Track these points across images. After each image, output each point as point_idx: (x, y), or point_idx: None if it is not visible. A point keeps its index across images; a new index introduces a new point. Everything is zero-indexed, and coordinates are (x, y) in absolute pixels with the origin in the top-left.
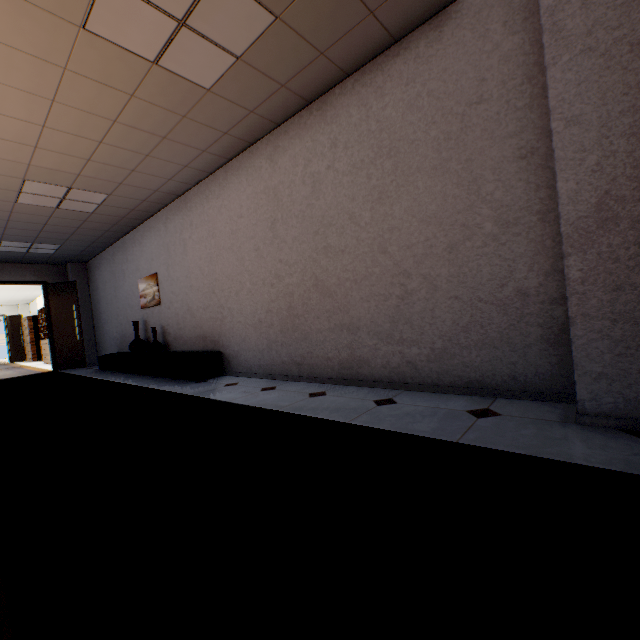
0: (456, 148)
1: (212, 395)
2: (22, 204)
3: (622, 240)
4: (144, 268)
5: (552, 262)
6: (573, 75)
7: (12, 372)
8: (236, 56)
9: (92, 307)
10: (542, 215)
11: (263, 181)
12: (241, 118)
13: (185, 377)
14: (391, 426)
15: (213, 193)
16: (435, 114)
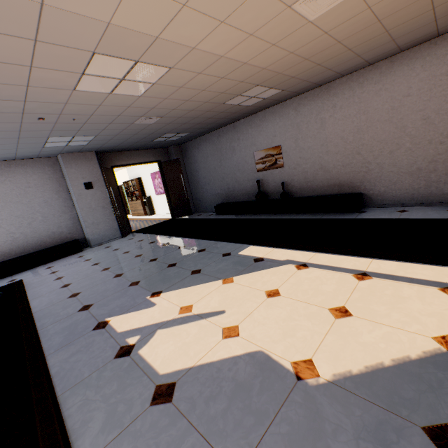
0: None
1: (419, 217)
2: (223, 104)
3: None
4: (262, 143)
5: None
6: None
7: (136, 222)
8: None
9: (187, 175)
10: None
11: (446, 66)
12: None
13: (341, 211)
14: None
15: (369, 80)
16: None
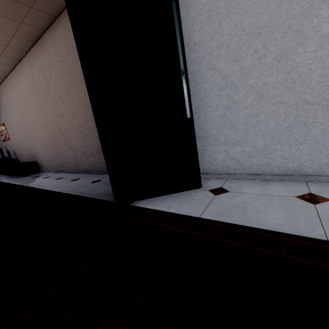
0: None
1: (20, 182)
2: None
3: None
4: None
5: None
6: None
7: None
8: None
9: None
10: None
11: (30, 79)
12: (3, 49)
13: (20, 175)
14: (59, 189)
15: (14, 83)
16: (76, 56)
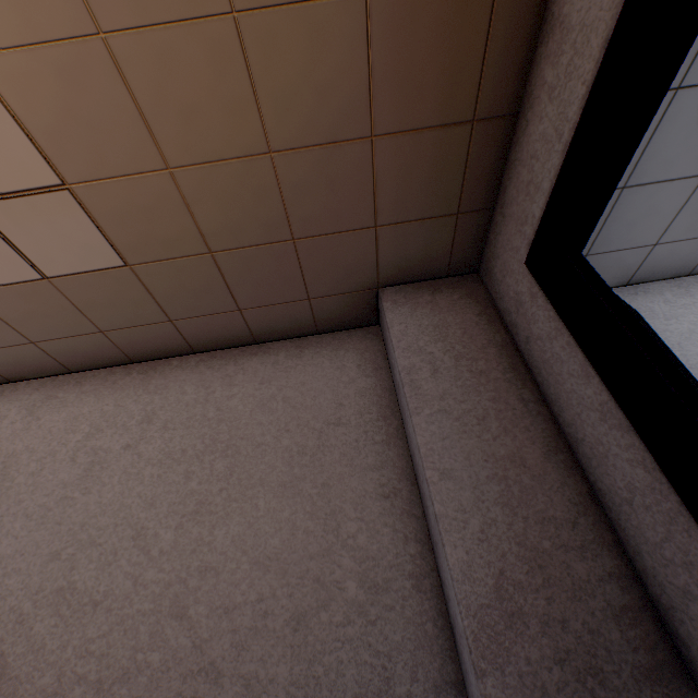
0: (312, 466)
1: None
2: None
3: (540, 652)
4: None
5: (441, 663)
6: (437, 428)
7: None
8: (44, 274)
9: None
10: (417, 579)
11: None
12: (9, 343)
13: None
14: None
15: None
16: (290, 421)
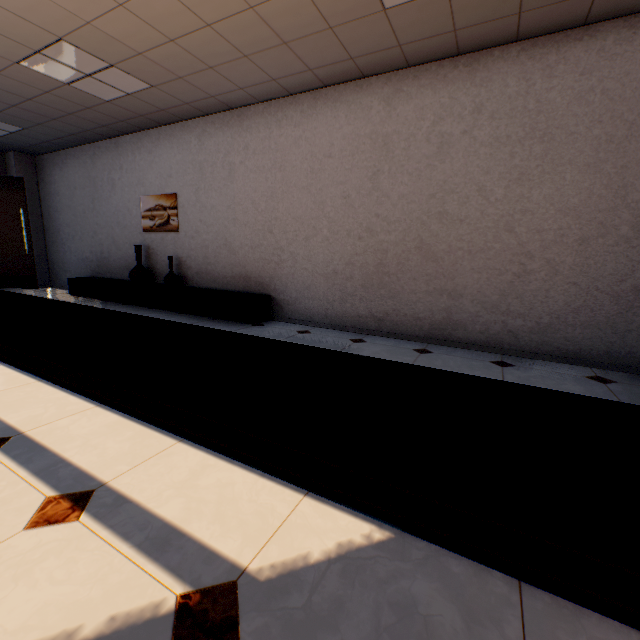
0: (615, 152)
1: (306, 342)
2: (23, 67)
3: None
4: (153, 184)
5: None
6: None
7: None
8: None
9: (43, 215)
10: None
11: (370, 124)
12: (383, 48)
13: (233, 318)
14: (548, 386)
15: (289, 119)
16: (603, 114)
